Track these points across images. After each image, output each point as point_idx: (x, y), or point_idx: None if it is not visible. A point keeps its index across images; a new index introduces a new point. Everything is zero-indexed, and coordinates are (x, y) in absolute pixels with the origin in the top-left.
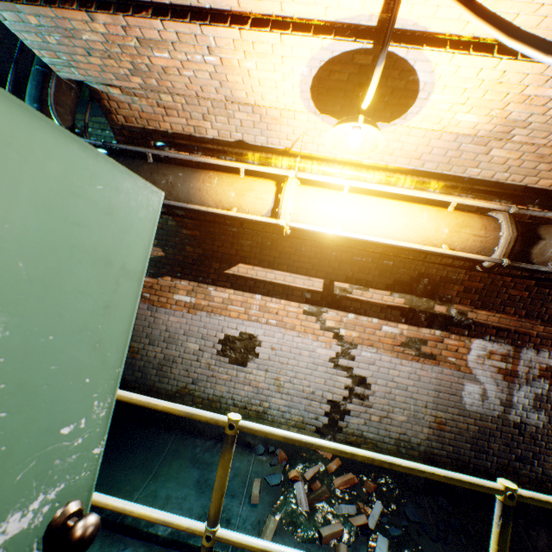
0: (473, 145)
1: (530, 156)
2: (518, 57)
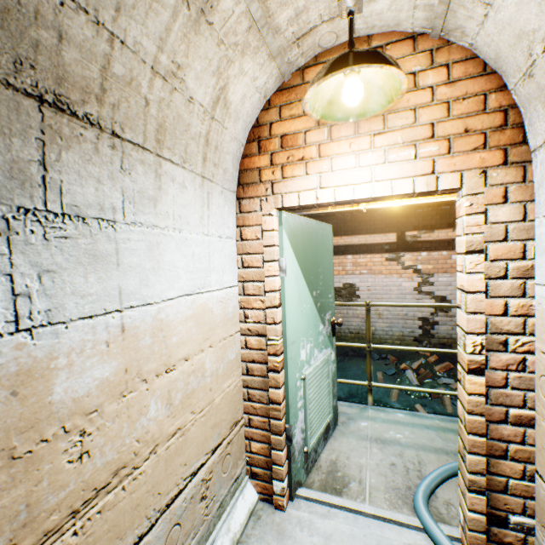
0: None
1: None
2: None
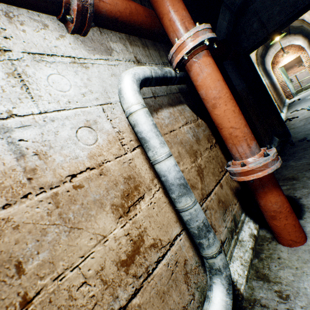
0: None
1: None
2: None
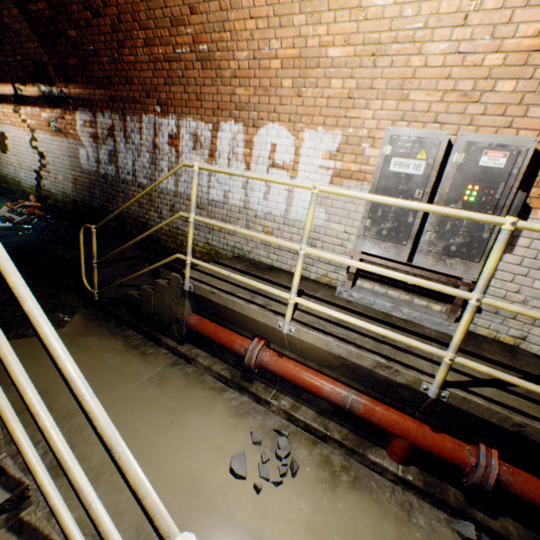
0: None
1: None
2: None
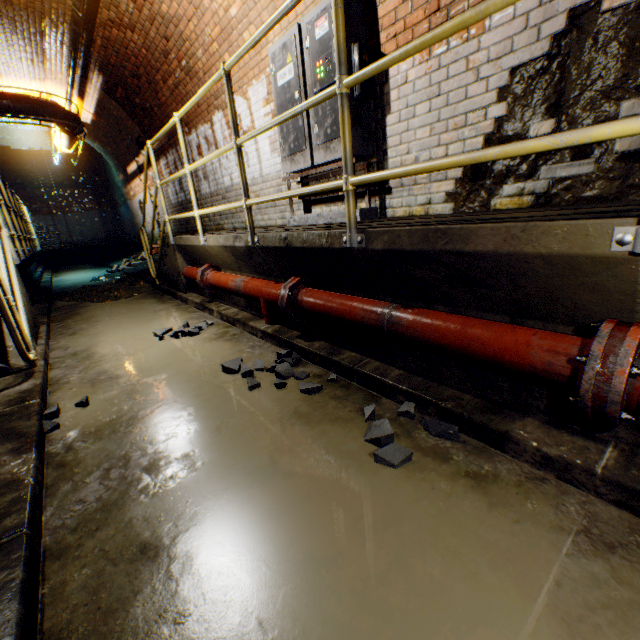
0: (58, 80)
1: (60, 71)
2: (2, 81)
